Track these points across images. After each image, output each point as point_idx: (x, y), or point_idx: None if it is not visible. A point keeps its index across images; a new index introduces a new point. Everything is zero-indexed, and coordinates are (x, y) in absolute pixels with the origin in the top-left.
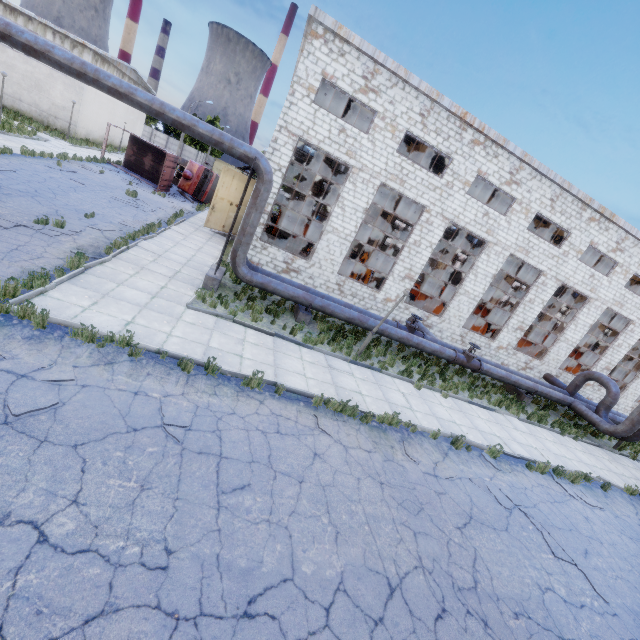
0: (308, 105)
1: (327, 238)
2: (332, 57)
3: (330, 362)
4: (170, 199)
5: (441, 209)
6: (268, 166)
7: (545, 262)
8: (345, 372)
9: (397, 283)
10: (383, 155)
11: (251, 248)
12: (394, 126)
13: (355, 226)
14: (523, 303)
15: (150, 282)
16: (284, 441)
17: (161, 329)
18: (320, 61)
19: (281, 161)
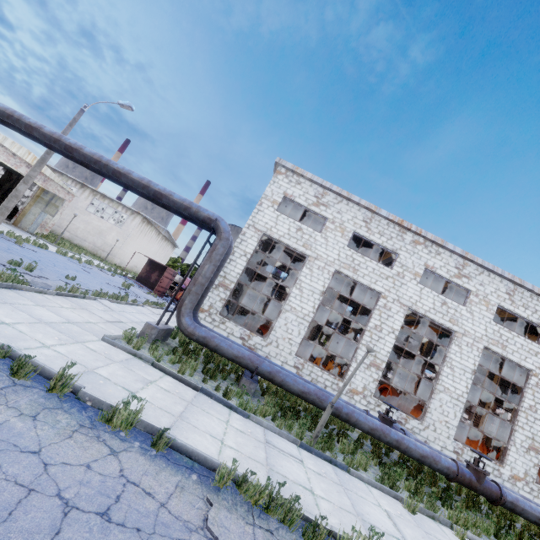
0: (272, 212)
1: (285, 316)
2: (291, 184)
3: (269, 437)
4: (160, 300)
5: (397, 296)
6: (227, 227)
7: (529, 359)
8: (290, 456)
9: (362, 371)
10: (335, 248)
11: (210, 321)
12: (343, 228)
13: (313, 306)
14: (522, 410)
15: (80, 316)
16: (103, 538)
17: (41, 339)
18: (282, 186)
19: (247, 249)
